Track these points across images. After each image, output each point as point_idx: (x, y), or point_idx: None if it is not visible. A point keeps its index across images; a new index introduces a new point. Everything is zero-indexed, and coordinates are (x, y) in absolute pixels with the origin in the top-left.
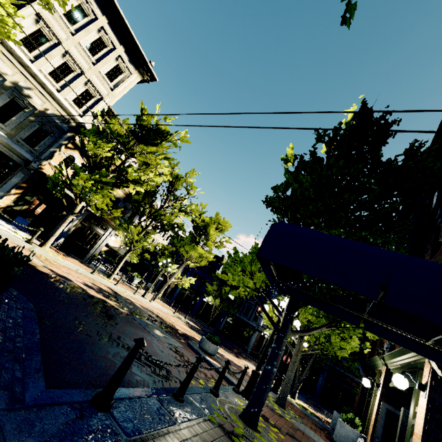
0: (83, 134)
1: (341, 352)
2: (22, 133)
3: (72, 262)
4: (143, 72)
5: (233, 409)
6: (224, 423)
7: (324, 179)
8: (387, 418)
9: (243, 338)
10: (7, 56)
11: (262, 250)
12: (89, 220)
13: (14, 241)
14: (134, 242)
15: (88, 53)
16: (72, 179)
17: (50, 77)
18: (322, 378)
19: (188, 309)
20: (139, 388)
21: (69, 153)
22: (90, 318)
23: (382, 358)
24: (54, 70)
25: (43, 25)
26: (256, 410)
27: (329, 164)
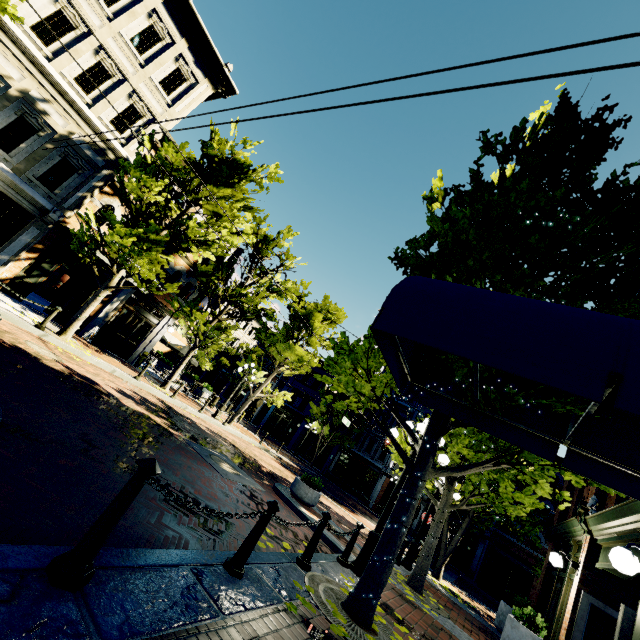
0: (123, 168)
1: (515, 509)
2: (36, 168)
3: (107, 360)
4: (216, 81)
5: (333, 593)
6: (313, 615)
7: (496, 209)
8: (590, 620)
9: (363, 484)
10: (11, 50)
11: (381, 318)
12: (136, 302)
13: (17, 324)
14: (200, 334)
15: (133, 49)
16: (105, 235)
17: (77, 84)
18: (481, 550)
19: (283, 439)
20: (162, 550)
21: (106, 201)
22: (110, 437)
23: (584, 521)
24: (83, 73)
25: (66, 5)
26: (370, 596)
27: (504, 188)
